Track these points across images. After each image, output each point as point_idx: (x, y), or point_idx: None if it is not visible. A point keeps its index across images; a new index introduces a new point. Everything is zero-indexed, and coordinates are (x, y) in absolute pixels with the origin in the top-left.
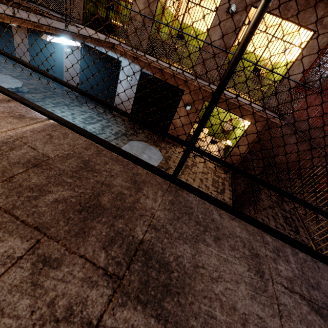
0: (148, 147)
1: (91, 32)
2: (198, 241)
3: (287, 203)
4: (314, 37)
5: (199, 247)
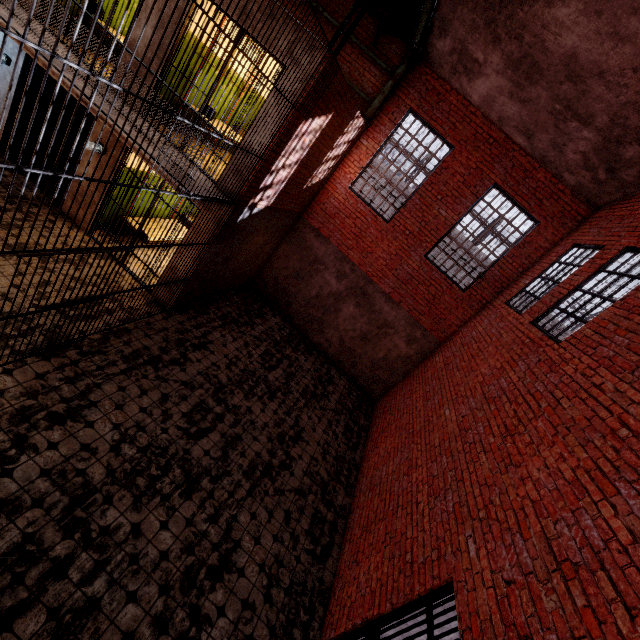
0: None
1: None
2: None
3: (252, 396)
4: (284, 76)
5: None
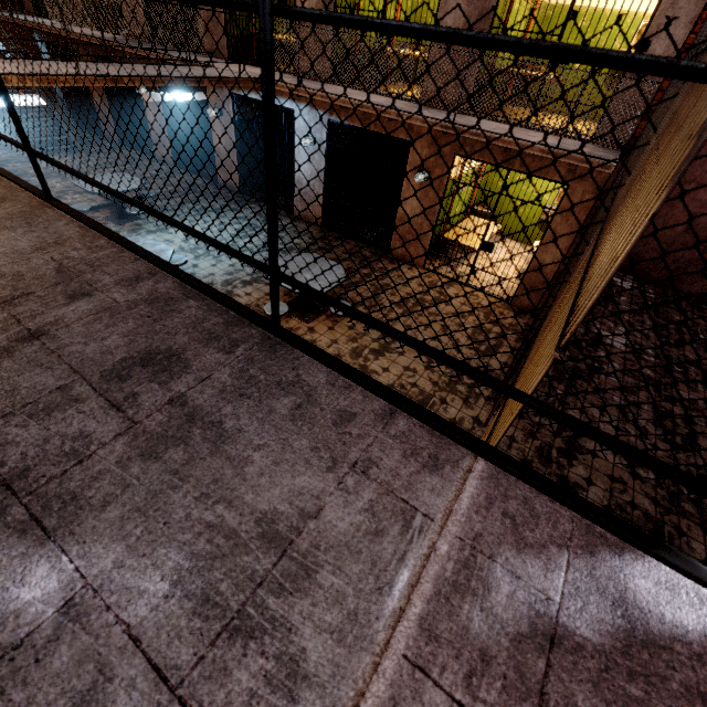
0: (321, 263)
1: (232, 68)
2: (8, 229)
3: (694, 385)
4: None
5: (2, 231)
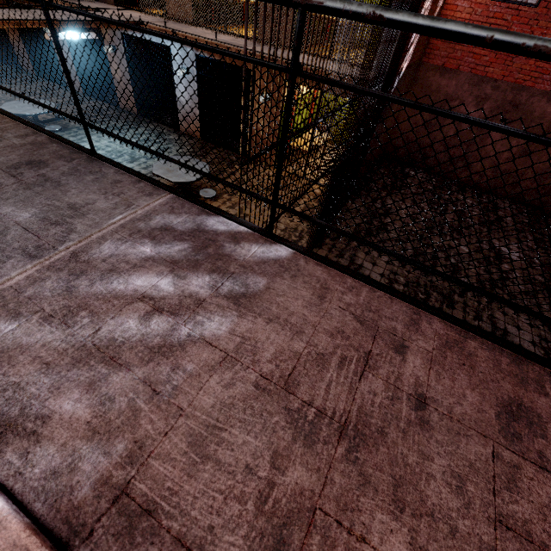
0: (192, 162)
1: (116, 12)
2: None
3: (444, 237)
4: None
5: None
